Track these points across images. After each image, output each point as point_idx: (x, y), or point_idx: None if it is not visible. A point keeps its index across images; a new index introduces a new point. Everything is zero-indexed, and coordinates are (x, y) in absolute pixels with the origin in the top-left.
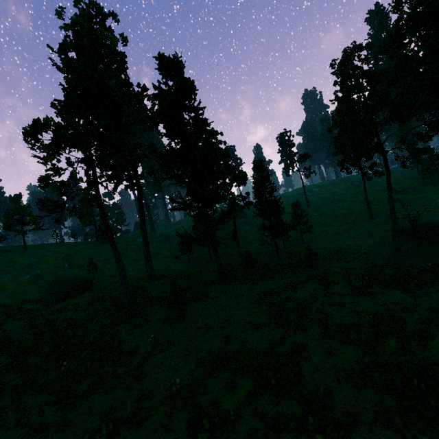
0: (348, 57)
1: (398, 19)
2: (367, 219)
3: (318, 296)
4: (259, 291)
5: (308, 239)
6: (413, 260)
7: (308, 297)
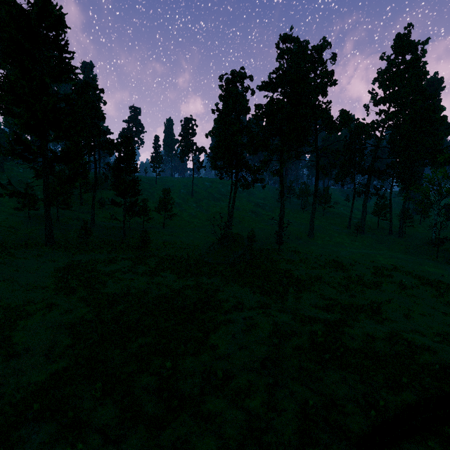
0: (233, 79)
1: (276, 68)
2: (226, 220)
3: (118, 272)
4: (76, 260)
5: (173, 225)
6: (210, 258)
7: (109, 271)
